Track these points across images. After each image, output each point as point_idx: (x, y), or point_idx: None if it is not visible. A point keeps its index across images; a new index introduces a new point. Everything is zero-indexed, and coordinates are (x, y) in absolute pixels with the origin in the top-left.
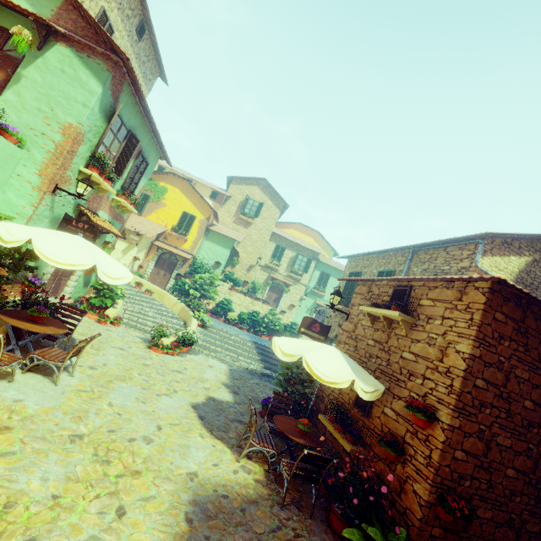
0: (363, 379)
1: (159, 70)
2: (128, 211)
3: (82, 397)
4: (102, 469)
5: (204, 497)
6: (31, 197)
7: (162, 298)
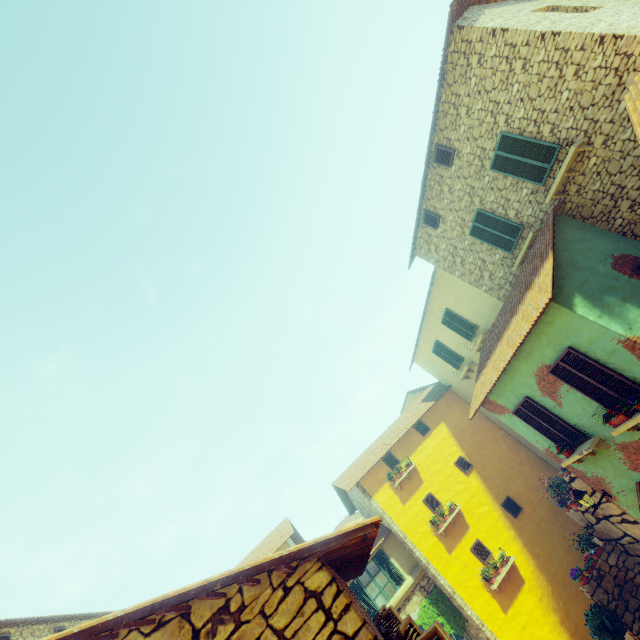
0: None
1: None
2: None
3: None
4: None
5: None
6: None
7: None
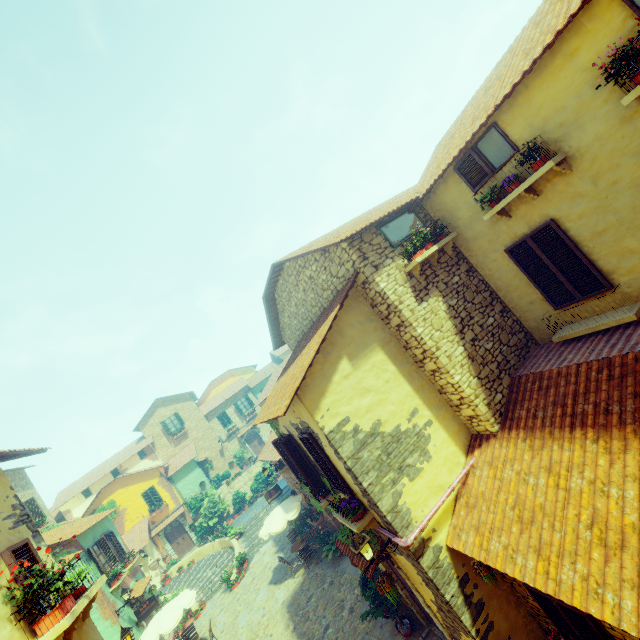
0: (292, 509)
1: (21, 469)
2: (135, 562)
3: (232, 639)
4: (258, 638)
5: (289, 602)
6: (116, 630)
7: (202, 554)
